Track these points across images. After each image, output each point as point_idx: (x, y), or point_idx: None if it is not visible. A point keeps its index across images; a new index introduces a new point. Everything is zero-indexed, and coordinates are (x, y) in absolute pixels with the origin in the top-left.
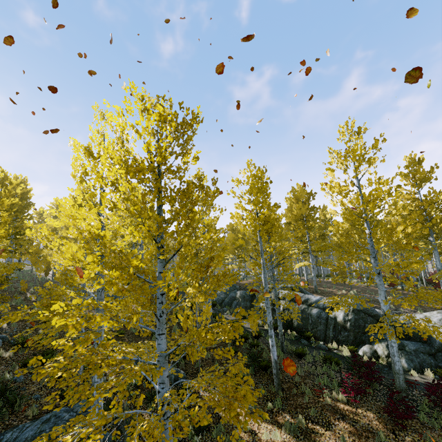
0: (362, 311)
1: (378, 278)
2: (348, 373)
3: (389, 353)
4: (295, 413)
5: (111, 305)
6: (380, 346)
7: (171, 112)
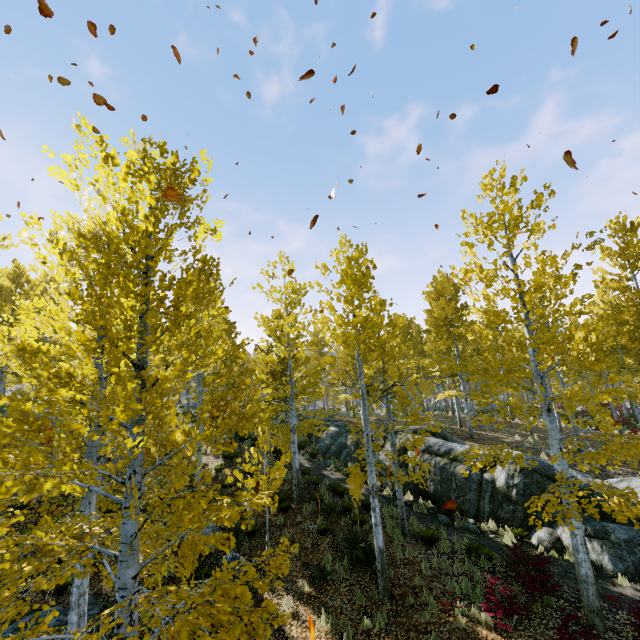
0: (537, 471)
1: (548, 418)
2: (495, 578)
3: None
4: (405, 639)
5: None
6: (566, 531)
7: (147, 159)
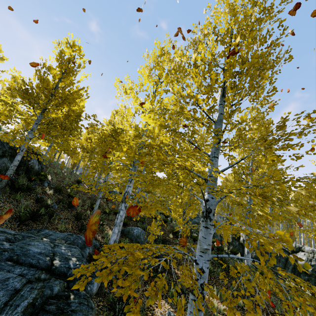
0: None
1: None
2: None
3: None
4: None
5: (200, 103)
6: None
7: None
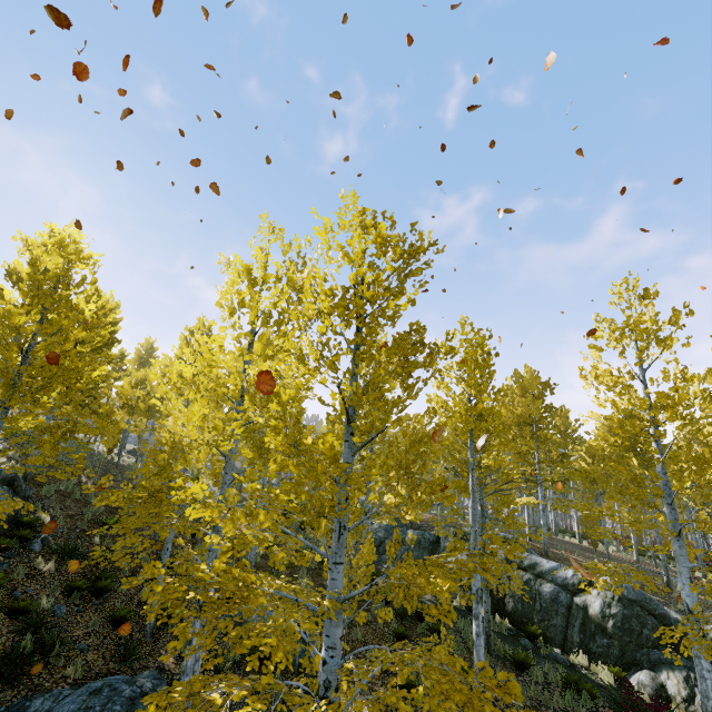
0: (638, 602)
1: (677, 543)
2: None
3: (691, 696)
4: None
5: (285, 498)
6: (671, 677)
7: (399, 234)
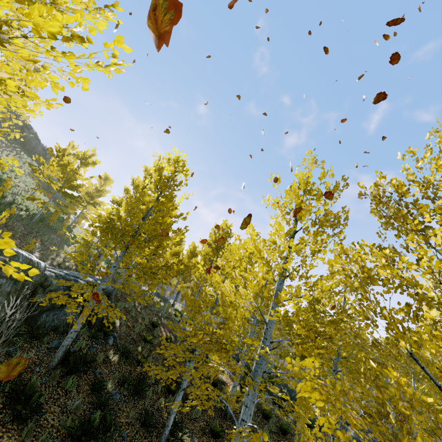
0: None
1: None
2: None
3: None
4: None
5: None
6: None
7: None
